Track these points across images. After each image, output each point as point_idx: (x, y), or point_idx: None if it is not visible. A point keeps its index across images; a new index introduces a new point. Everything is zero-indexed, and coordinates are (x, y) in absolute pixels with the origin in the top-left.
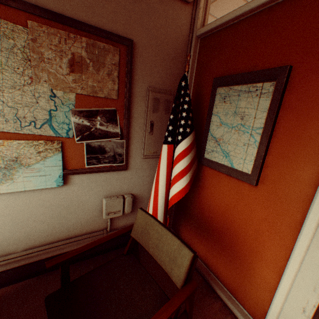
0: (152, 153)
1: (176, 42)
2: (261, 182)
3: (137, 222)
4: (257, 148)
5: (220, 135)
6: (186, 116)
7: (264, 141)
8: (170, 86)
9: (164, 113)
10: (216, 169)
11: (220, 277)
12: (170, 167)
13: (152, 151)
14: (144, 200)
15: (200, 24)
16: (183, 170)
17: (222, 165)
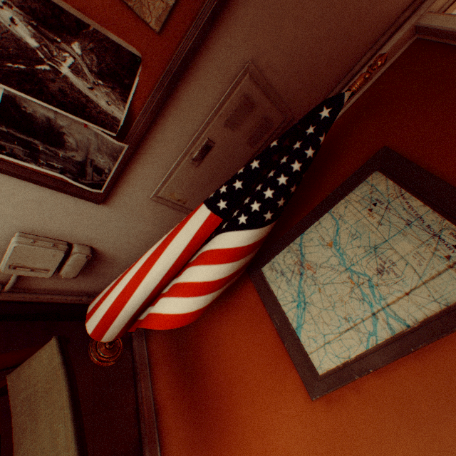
0: (176, 200)
1: (375, 1)
2: (328, 402)
3: (34, 366)
4: (367, 350)
5: (316, 261)
6: (283, 186)
7: (392, 354)
8: (293, 95)
9: (245, 140)
10: (267, 308)
11: (165, 451)
12: (190, 253)
13: (178, 197)
14: (116, 265)
15: (444, 2)
16: (209, 284)
17: (282, 313)
